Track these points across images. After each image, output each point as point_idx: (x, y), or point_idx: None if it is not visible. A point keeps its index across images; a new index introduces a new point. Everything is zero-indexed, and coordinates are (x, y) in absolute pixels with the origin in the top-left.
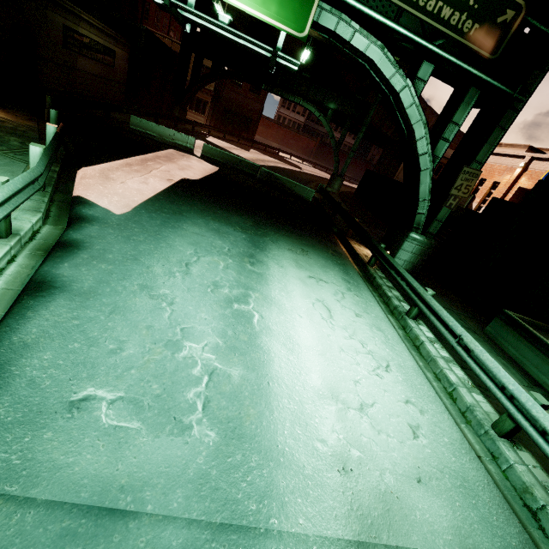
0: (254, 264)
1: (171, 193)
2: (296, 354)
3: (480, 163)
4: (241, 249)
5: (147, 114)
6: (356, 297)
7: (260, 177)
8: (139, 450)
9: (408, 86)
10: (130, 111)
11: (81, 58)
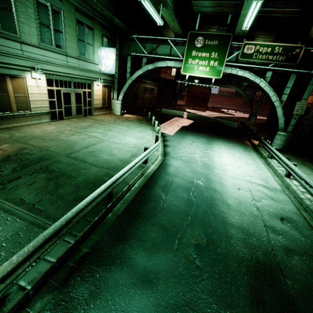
0: (209, 144)
1: (181, 130)
2: (221, 159)
3: (305, 99)
4: (205, 141)
5: (164, 106)
6: (247, 153)
7: (211, 121)
8: (191, 162)
9: (262, 80)
10: (160, 107)
11: (146, 94)
